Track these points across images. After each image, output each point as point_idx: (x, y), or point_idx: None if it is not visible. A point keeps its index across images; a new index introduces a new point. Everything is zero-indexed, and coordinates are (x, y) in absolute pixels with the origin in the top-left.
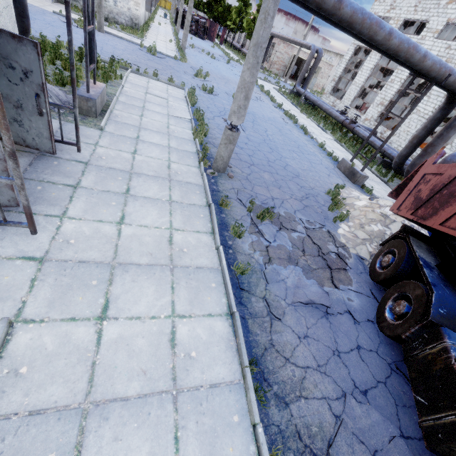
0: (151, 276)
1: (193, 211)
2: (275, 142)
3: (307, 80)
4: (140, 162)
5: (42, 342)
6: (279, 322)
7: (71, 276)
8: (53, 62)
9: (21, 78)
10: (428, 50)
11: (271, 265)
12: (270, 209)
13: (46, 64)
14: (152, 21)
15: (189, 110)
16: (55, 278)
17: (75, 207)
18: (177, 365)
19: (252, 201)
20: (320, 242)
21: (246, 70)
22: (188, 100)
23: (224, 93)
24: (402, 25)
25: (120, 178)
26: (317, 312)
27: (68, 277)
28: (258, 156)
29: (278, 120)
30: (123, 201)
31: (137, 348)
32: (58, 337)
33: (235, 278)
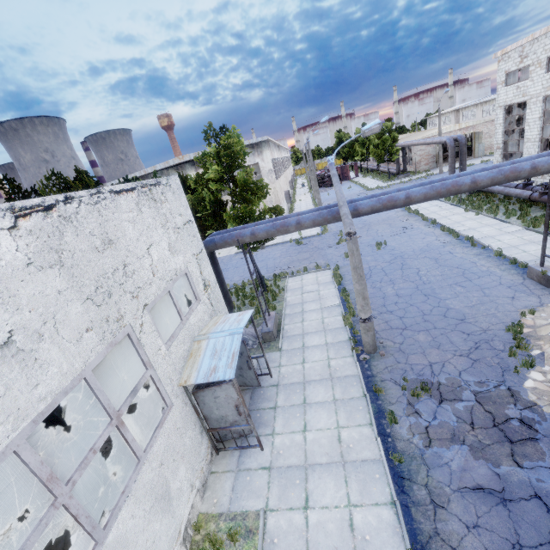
0: (330, 472)
1: (353, 406)
2: (430, 282)
3: (461, 169)
4: (308, 370)
5: (280, 523)
6: (443, 510)
7: (285, 478)
8: (244, 304)
9: (240, 356)
10: (535, 161)
11: (430, 448)
12: (427, 380)
13: (241, 307)
14: (294, 202)
15: (337, 294)
16: (278, 480)
17: (278, 425)
18: (357, 545)
19: (405, 379)
20: (495, 408)
21: (355, 283)
22: (334, 282)
23: (367, 247)
24: (549, 63)
25: (298, 390)
26: (490, 498)
27: (284, 479)
28: (411, 313)
29: (433, 246)
30: (303, 411)
31: (329, 530)
32: (287, 520)
33: (396, 467)
